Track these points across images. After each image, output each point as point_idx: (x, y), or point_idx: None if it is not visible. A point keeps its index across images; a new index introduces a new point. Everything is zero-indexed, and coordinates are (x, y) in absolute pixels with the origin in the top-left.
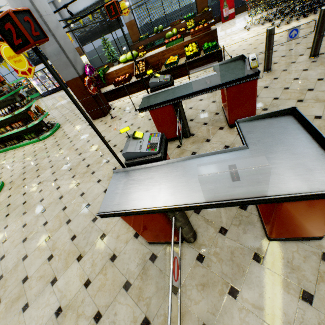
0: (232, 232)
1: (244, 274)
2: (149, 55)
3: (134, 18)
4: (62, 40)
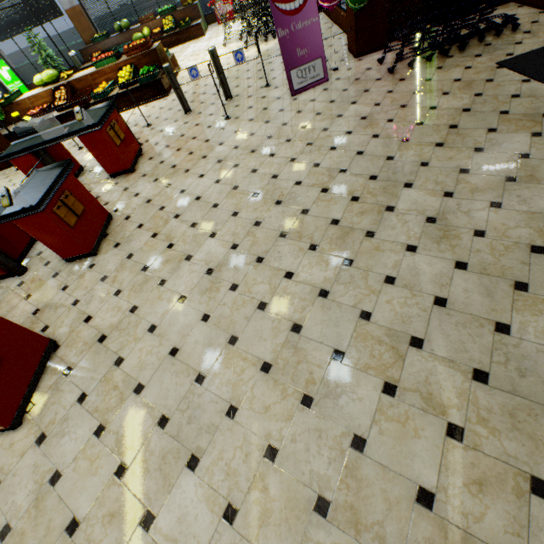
0: (53, 263)
1: (42, 286)
2: (74, 78)
3: (80, 2)
4: None
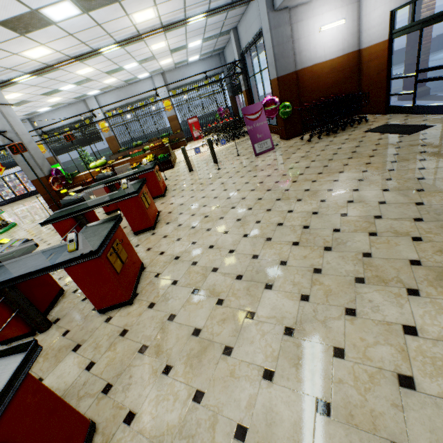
0: None
1: None
2: (116, 163)
3: (115, 134)
4: (33, 151)
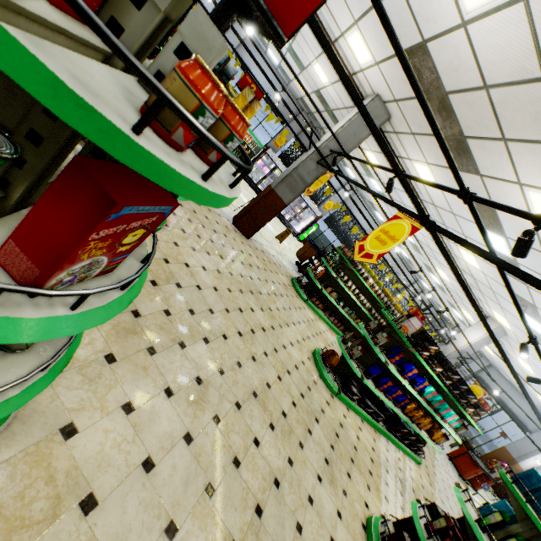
0: None
1: None
2: None
3: None
4: None
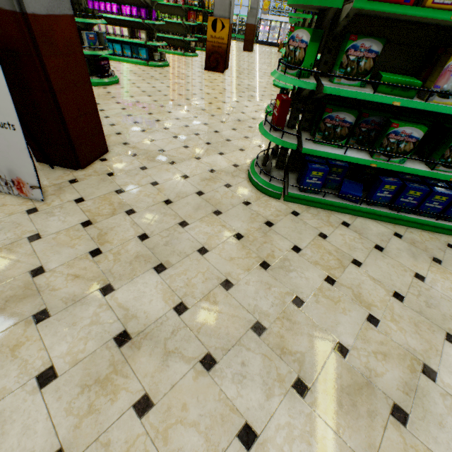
0: None
1: None
2: None
3: None
4: None
